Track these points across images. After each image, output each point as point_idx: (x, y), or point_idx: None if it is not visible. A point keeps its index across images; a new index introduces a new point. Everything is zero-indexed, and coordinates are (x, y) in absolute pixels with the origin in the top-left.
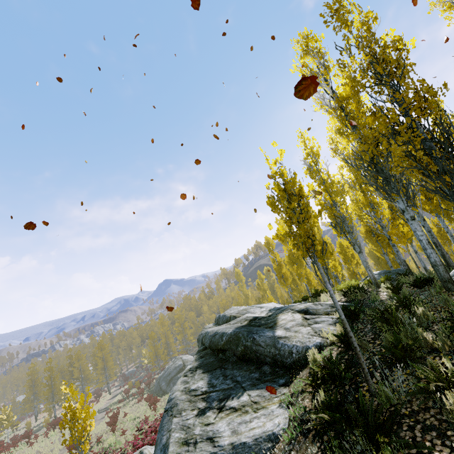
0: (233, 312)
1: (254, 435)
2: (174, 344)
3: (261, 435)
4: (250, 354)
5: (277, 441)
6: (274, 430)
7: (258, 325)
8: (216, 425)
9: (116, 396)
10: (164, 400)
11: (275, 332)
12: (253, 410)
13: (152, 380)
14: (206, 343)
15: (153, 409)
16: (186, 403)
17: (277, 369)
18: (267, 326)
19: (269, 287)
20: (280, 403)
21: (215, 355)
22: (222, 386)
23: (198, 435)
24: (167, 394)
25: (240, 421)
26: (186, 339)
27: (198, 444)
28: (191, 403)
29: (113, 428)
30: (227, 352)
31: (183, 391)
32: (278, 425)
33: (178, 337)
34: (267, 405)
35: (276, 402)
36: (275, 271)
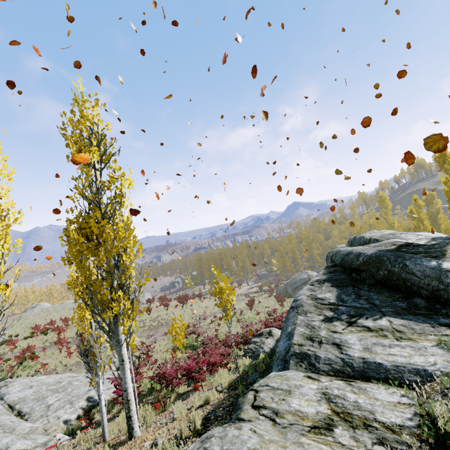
0: (374, 235)
1: (394, 361)
2: (300, 260)
3: (404, 365)
4: (395, 281)
5: (429, 380)
6: (425, 367)
7: (412, 252)
8: (344, 336)
9: (252, 288)
10: (290, 301)
11: (442, 264)
12: (395, 337)
13: (280, 284)
14: (337, 261)
15: (280, 305)
16: (311, 307)
17: (436, 306)
18: (428, 255)
19: (428, 218)
20: (439, 343)
21: (346, 274)
22: (353, 304)
23: (324, 337)
24: (292, 297)
25: (375, 342)
26: (313, 258)
27: (323, 344)
28: (317, 309)
29: (250, 308)
30: (363, 273)
31: (309, 296)
32: (433, 365)
33: (304, 255)
34: (416, 338)
35: (431, 340)
36: (446, 195)
